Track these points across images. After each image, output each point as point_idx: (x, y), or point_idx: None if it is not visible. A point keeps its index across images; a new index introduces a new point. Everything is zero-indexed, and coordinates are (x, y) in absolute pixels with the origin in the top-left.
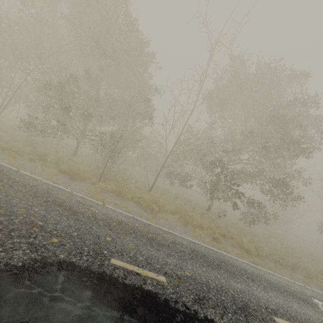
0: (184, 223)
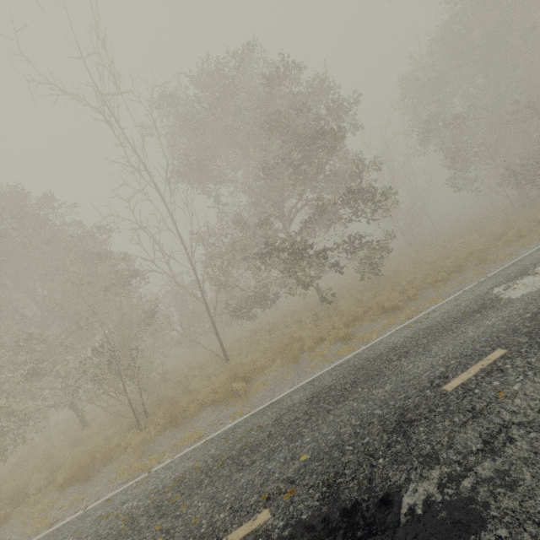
0: (293, 362)
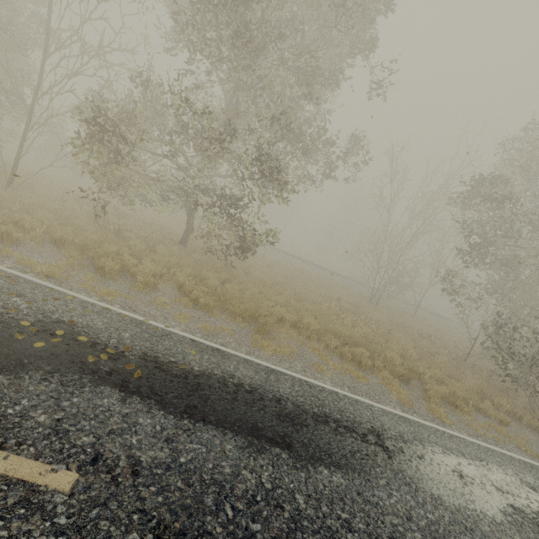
0: None
